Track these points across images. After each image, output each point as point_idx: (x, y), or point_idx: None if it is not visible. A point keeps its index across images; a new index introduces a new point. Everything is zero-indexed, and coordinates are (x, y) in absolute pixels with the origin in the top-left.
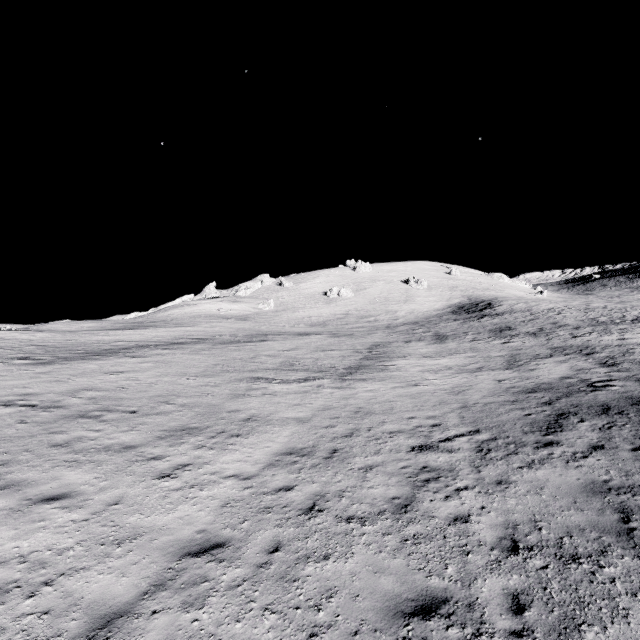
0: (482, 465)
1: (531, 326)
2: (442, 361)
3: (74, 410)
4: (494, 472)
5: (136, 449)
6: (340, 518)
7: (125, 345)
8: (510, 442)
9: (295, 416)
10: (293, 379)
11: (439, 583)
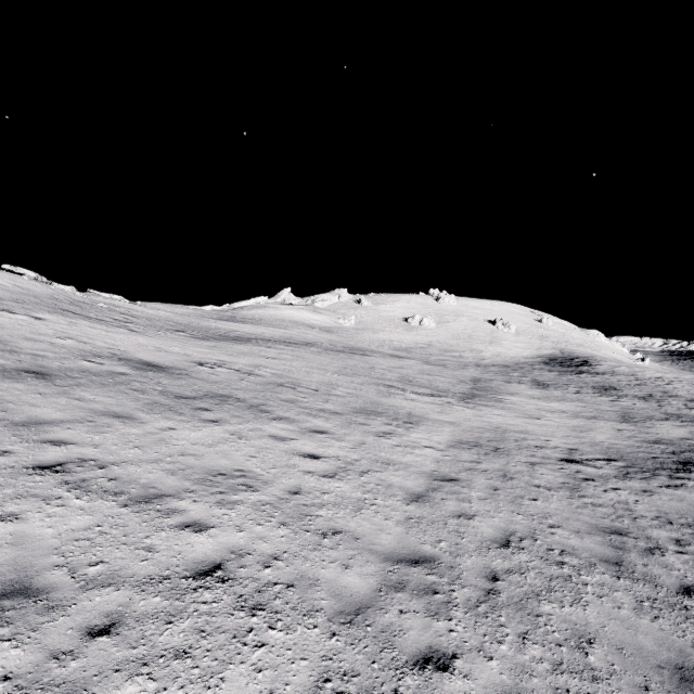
0: (626, 480)
1: (638, 390)
2: (553, 405)
3: (271, 380)
4: (638, 485)
5: (344, 415)
6: (530, 484)
7: (248, 336)
8: (645, 471)
9: (445, 420)
10: (421, 392)
11: (621, 525)
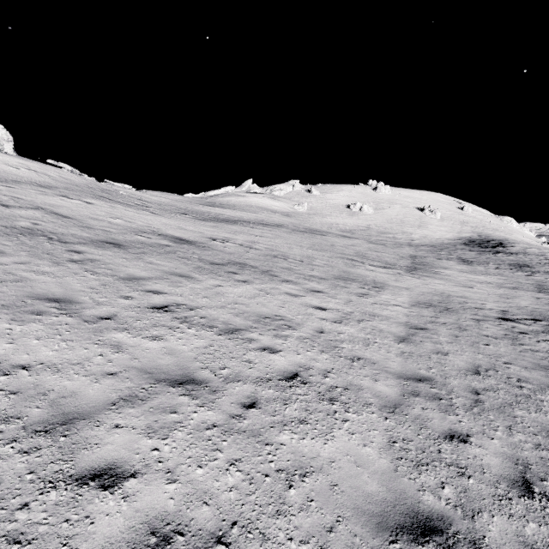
0: None
1: (548, 268)
2: (480, 277)
3: (266, 252)
4: None
5: (329, 280)
6: (480, 334)
7: (232, 218)
8: None
9: (401, 286)
10: (376, 265)
11: None
